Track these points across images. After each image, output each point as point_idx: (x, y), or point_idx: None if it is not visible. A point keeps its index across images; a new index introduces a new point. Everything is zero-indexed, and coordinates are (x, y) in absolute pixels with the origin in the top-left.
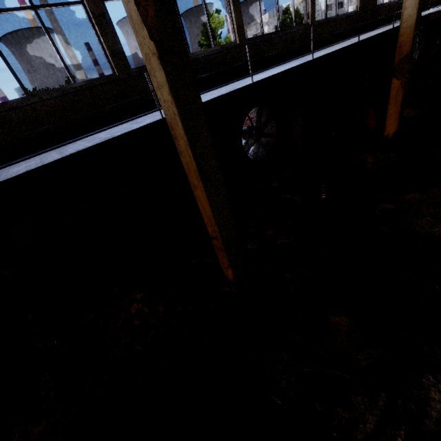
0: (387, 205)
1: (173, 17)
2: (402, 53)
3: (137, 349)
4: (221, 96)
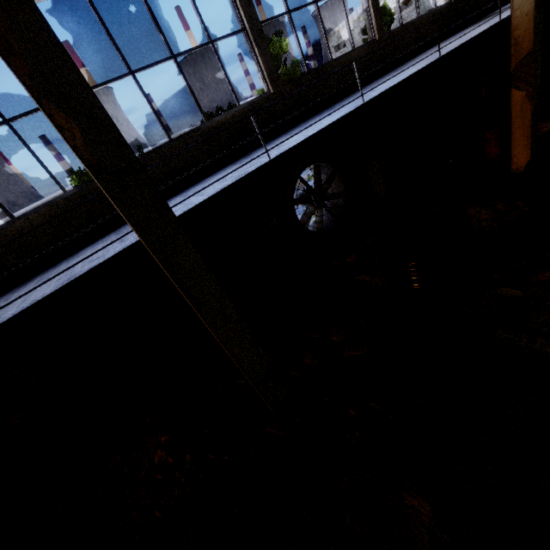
0: (510, 291)
1: (111, 131)
2: (520, 52)
3: (157, 517)
4: (223, 190)
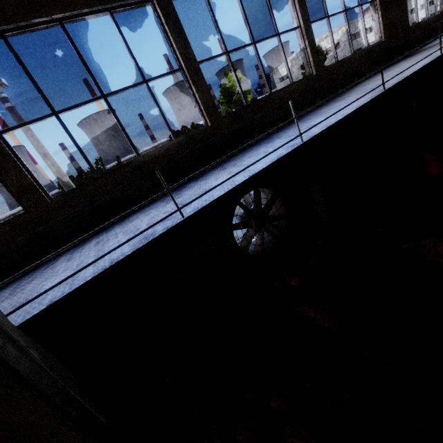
0: None
1: None
2: None
3: None
4: (112, 266)
